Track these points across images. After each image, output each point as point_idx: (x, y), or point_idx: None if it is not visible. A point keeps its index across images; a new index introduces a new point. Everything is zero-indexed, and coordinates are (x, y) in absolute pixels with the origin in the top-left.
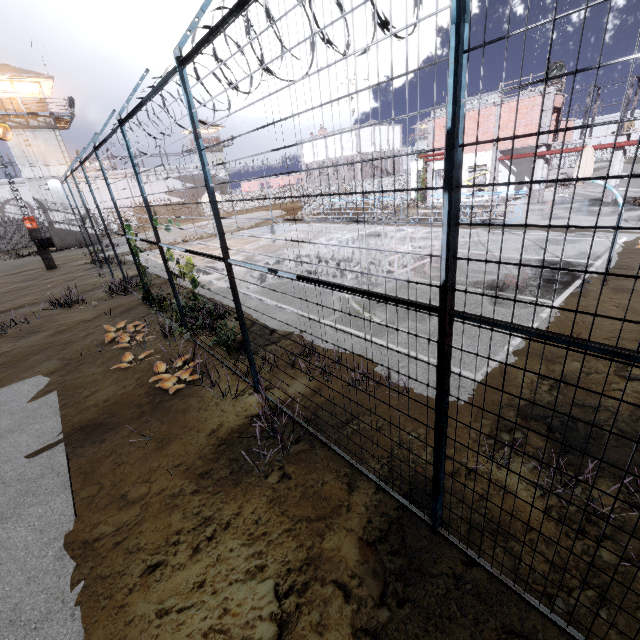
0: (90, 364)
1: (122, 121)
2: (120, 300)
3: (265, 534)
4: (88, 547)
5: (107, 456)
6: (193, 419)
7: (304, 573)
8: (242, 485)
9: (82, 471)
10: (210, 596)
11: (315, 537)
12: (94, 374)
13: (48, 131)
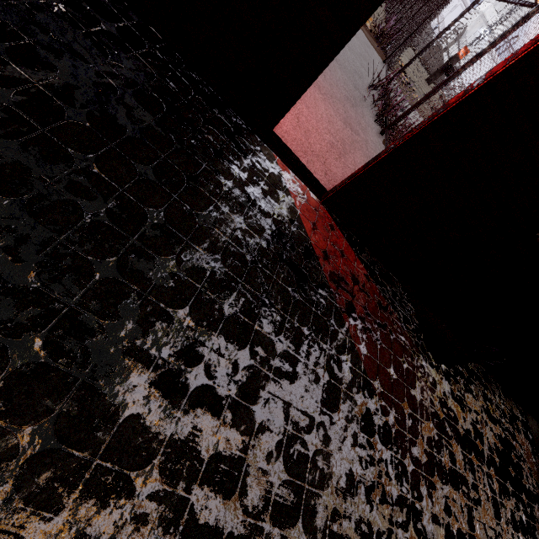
0: None
1: None
2: None
3: None
4: None
5: None
6: None
7: None
8: None
9: None
10: None
11: None
12: None
13: None
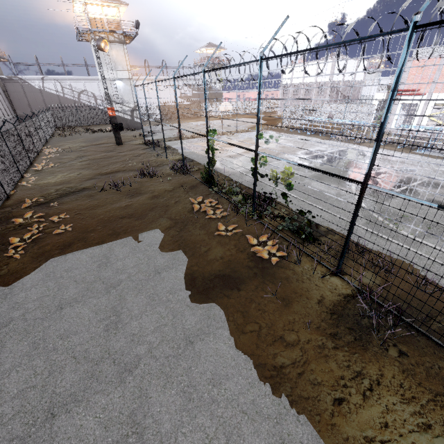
0: (192, 226)
1: (266, 58)
2: (183, 178)
3: (414, 398)
4: (279, 371)
5: (249, 302)
6: (297, 287)
7: None
8: (370, 352)
9: (237, 310)
10: (399, 437)
11: None
12: (200, 234)
13: (119, 45)
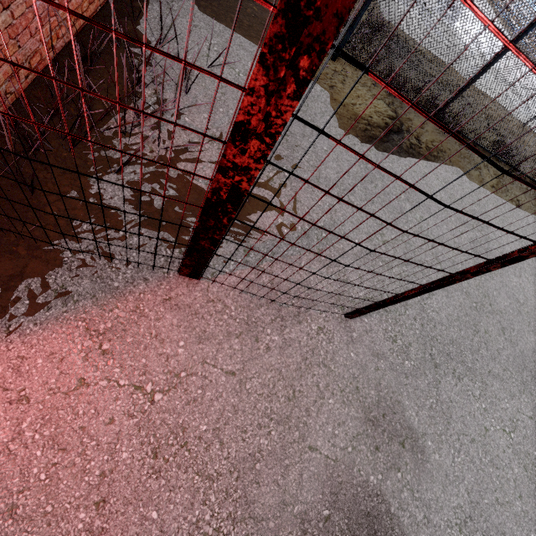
0: None
1: None
2: None
3: None
4: None
5: None
6: None
7: None
8: None
9: None
10: None
11: None
12: None
13: None
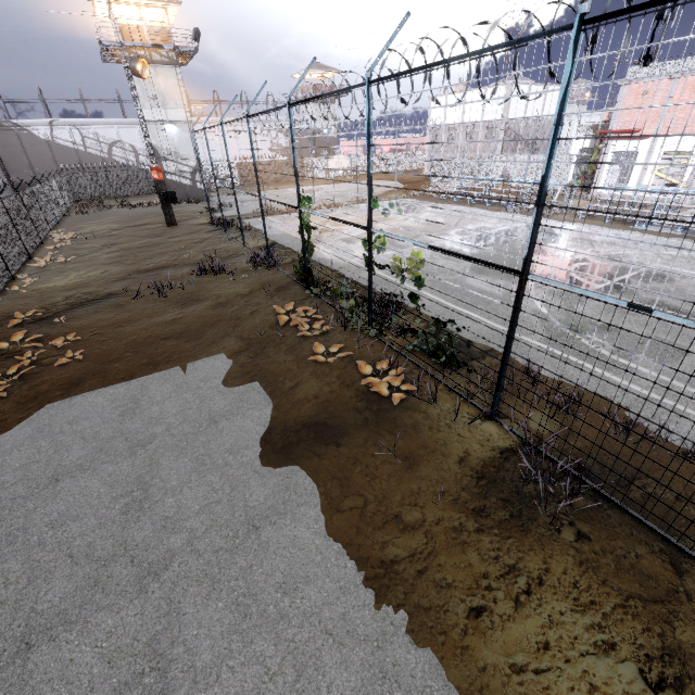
0: (275, 349)
1: (376, 80)
2: (266, 275)
3: (593, 603)
4: (388, 568)
5: (352, 464)
6: (429, 439)
7: (670, 665)
8: (533, 535)
9: (333, 476)
10: (565, 663)
11: (661, 622)
12: (285, 362)
13: (169, 68)
